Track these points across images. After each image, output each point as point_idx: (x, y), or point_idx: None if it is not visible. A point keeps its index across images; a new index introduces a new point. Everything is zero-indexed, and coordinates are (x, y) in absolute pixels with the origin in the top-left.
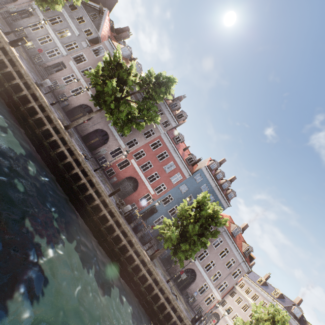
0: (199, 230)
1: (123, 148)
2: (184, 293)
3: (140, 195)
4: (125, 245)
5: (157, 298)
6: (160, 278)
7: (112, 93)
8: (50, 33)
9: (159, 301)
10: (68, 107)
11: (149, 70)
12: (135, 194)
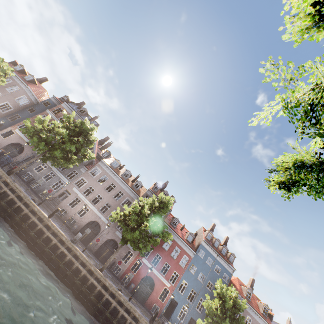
0: None
1: (132, 250)
2: None
3: (158, 292)
4: None
5: None
6: None
7: (140, 237)
8: (53, 170)
9: None
10: (77, 229)
11: (153, 198)
12: (154, 293)
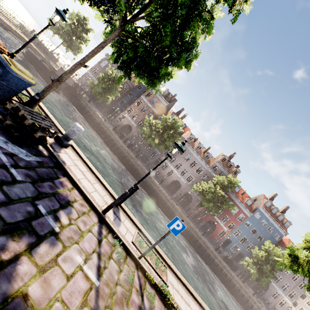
0: (270, 269)
1: None
2: (261, 297)
3: (218, 231)
4: (228, 276)
5: (251, 305)
6: (251, 294)
7: (213, 207)
8: None
9: (253, 306)
10: (166, 184)
11: (223, 179)
12: (215, 231)
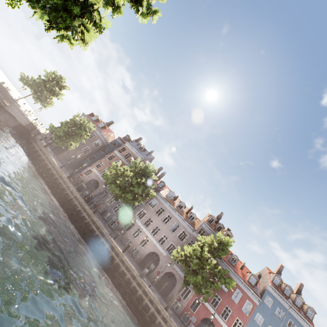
0: None
1: (190, 286)
2: None
3: None
4: None
5: None
6: None
7: (202, 282)
8: (120, 202)
9: None
10: (140, 259)
11: (211, 239)
12: None
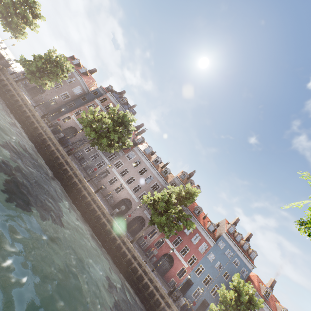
0: None
1: (157, 228)
2: None
3: (176, 269)
4: None
5: None
6: None
7: (166, 222)
8: (98, 151)
9: None
10: (113, 203)
11: (180, 188)
12: (172, 270)
